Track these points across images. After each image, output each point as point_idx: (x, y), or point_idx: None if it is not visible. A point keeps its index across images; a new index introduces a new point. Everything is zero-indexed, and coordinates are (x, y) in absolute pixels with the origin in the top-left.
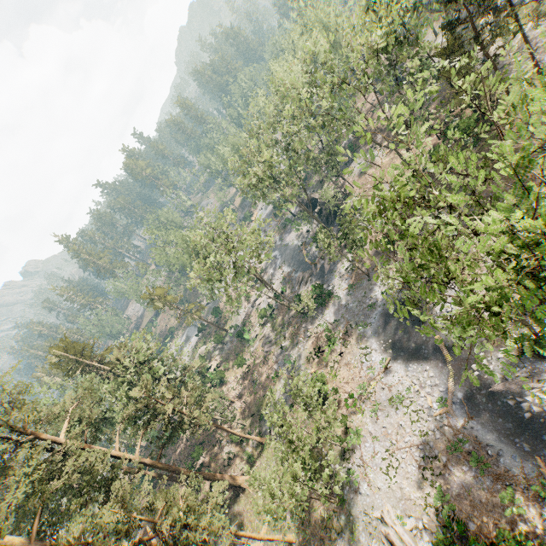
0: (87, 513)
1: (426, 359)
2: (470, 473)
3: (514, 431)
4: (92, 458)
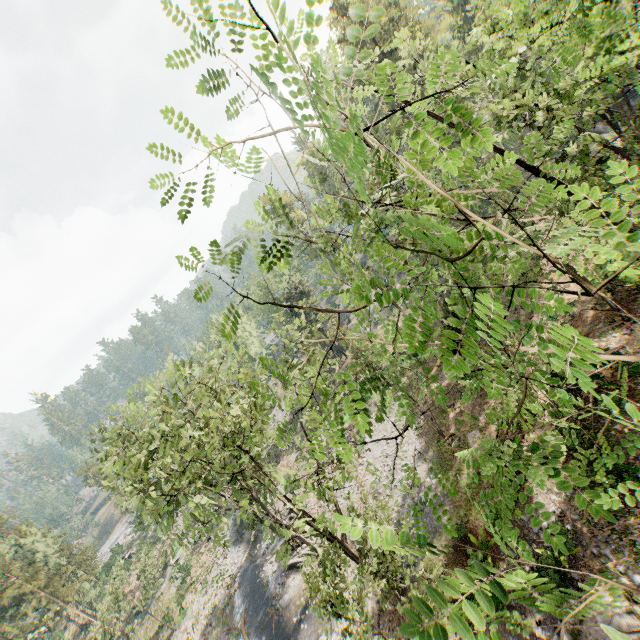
0: None
1: (244, 541)
2: (219, 632)
3: (249, 593)
4: None
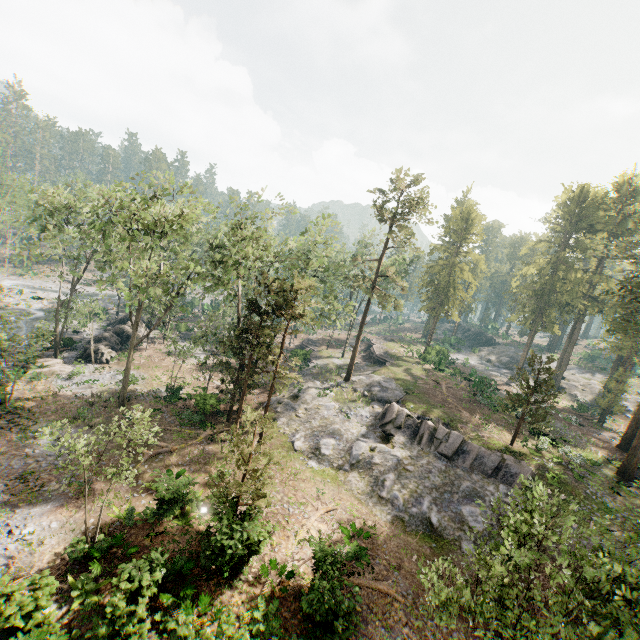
0: None
1: None
2: None
3: None
4: None
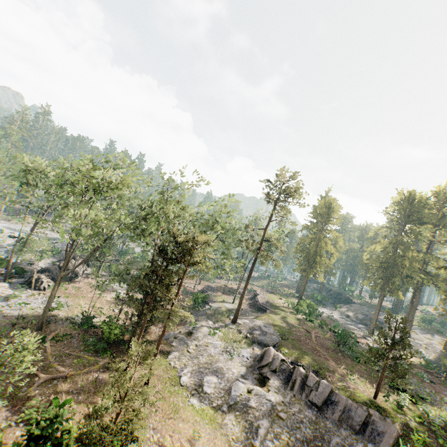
0: None
1: None
2: None
3: None
4: None
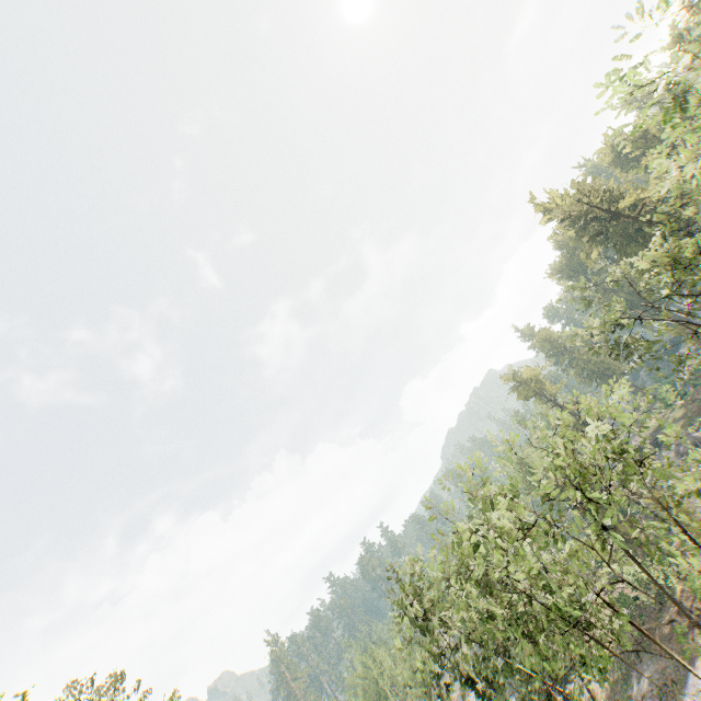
0: None
1: None
2: None
3: None
4: None
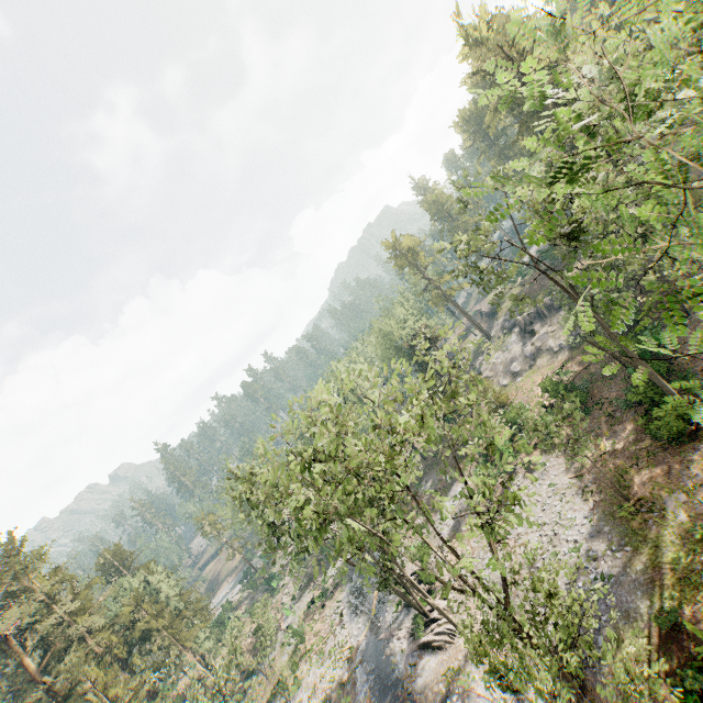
0: (78, 655)
1: (364, 612)
2: None
3: (374, 671)
4: (96, 625)
